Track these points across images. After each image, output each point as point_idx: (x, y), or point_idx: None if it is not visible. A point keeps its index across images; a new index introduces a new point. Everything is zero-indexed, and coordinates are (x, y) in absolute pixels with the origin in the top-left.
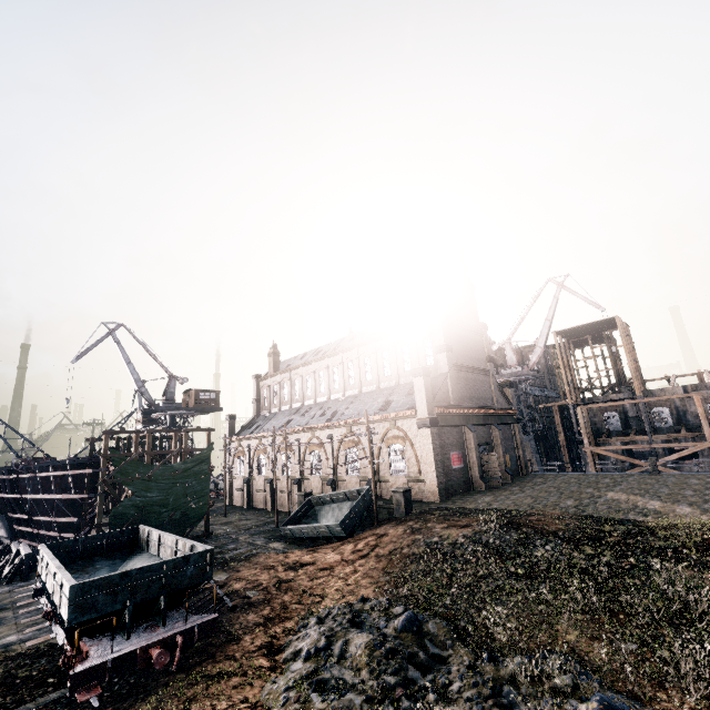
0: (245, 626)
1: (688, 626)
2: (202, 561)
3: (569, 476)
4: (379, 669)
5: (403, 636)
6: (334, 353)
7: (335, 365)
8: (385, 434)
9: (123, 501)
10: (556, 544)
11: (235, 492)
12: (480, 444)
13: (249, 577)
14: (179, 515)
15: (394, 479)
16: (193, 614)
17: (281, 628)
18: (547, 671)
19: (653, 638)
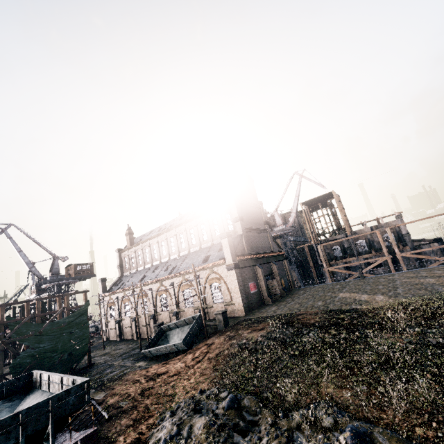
0: (119, 429)
1: (391, 368)
2: (81, 391)
3: (318, 287)
4: (214, 441)
5: (228, 412)
6: (170, 229)
7: (171, 237)
8: (207, 277)
9: (20, 354)
10: (315, 331)
11: (110, 330)
12: (266, 275)
13: (121, 392)
14: (67, 356)
15: (216, 305)
16: (79, 429)
17: (145, 425)
18: (318, 418)
19: (374, 380)
